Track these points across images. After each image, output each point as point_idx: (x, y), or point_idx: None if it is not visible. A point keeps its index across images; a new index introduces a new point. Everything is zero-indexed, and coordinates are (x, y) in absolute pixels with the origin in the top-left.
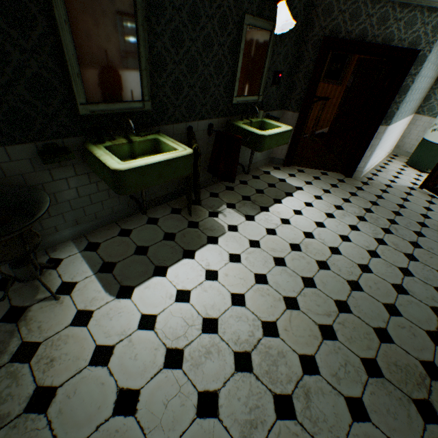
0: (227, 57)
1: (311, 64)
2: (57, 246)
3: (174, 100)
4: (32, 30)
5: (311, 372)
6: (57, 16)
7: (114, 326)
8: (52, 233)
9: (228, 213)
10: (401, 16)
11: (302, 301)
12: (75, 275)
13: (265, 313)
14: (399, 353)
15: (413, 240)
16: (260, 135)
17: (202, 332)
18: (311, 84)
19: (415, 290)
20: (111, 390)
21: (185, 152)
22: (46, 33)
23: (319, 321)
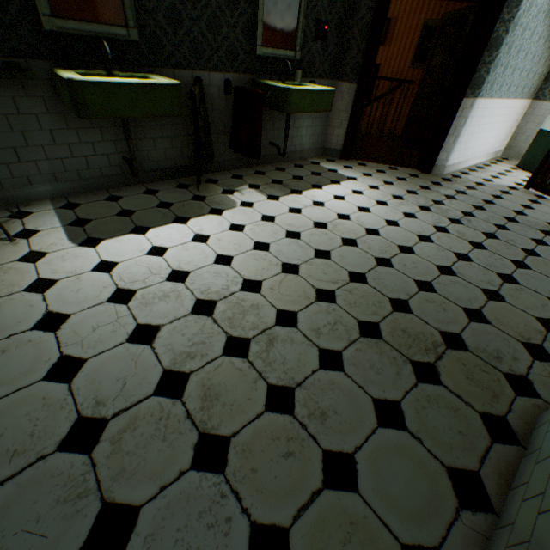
0: None
1: (369, 14)
2: (32, 203)
3: (171, 36)
4: None
5: (286, 325)
6: None
7: (66, 266)
8: (25, 185)
9: (247, 192)
10: None
11: (305, 268)
12: (41, 225)
13: (252, 273)
14: (414, 322)
15: (489, 232)
16: (284, 89)
17: (166, 281)
18: (369, 41)
19: (468, 273)
20: (39, 312)
21: (169, 82)
22: None
23: (319, 287)
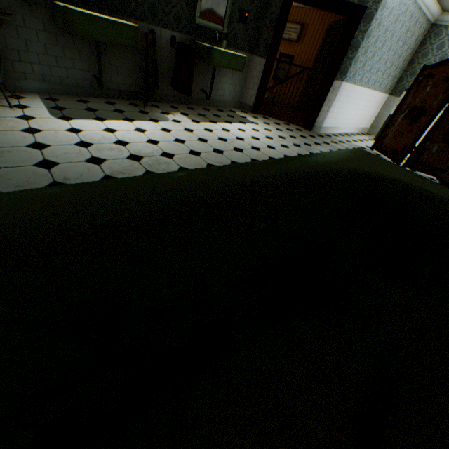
0: None
1: (277, 12)
2: (25, 93)
3: None
4: None
5: None
6: None
7: (48, 126)
8: (21, 79)
9: (179, 116)
10: None
11: (204, 155)
12: (31, 105)
13: (169, 151)
14: None
15: None
16: (210, 48)
17: (113, 143)
18: (275, 30)
19: None
20: (31, 141)
21: (130, 24)
22: None
23: (210, 163)
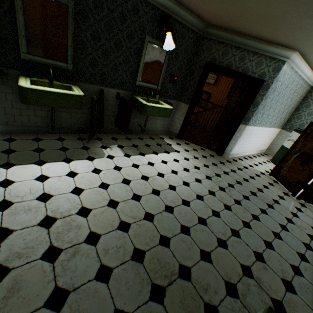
0: (133, 56)
1: (198, 77)
2: None
3: (91, 70)
4: (0, 7)
5: (90, 243)
6: (16, 4)
7: None
8: None
9: (115, 149)
10: (253, 59)
11: (122, 205)
12: None
13: (89, 203)
14: (167, 254)
15: (238, 199)
16: (144, 104)
17: (35, 199)
18: (196, 88)
19: (214, 225)
20: None
21: (77, 93)
22: (9, 11)
23: (124, 219)
